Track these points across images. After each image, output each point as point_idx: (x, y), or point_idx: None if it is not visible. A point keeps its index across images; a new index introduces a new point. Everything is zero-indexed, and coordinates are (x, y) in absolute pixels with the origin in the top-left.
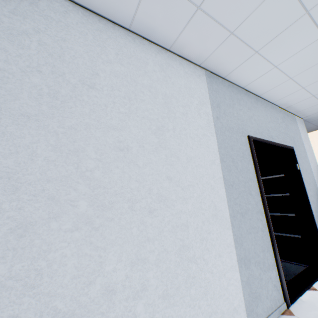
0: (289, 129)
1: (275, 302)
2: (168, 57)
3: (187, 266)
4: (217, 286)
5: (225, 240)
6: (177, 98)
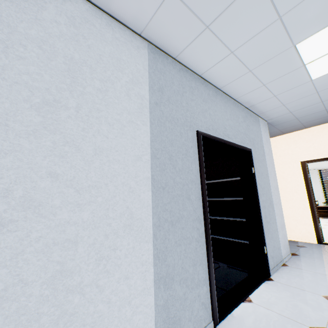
0: (250, 130)
1: (200, 323)
2: (88, 11)
3: (64, 299)
4: (114, 319)
5: (140, 256)
6: (94, 67)
